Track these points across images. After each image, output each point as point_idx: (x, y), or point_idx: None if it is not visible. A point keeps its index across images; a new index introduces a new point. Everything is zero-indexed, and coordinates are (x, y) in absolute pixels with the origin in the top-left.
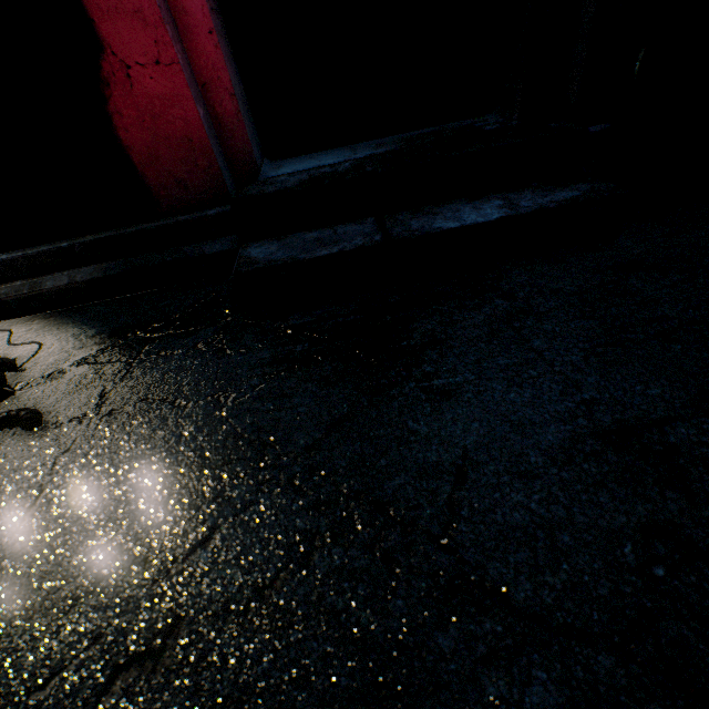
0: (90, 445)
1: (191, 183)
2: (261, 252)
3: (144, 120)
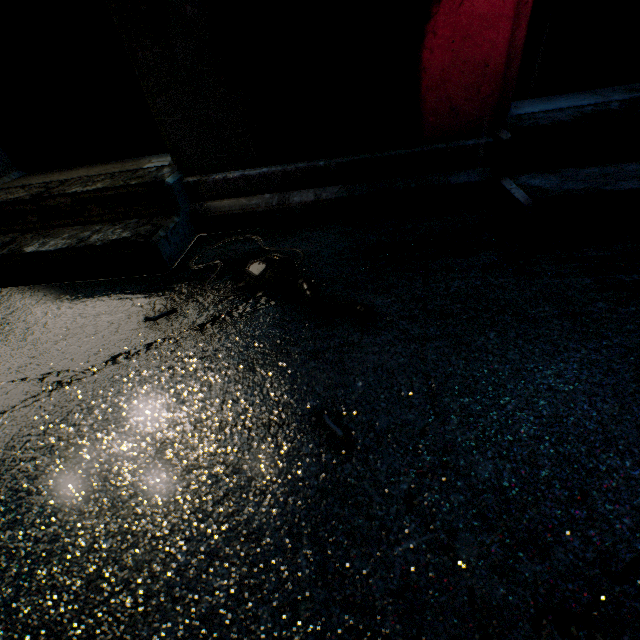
0: (445, 343)
1: (461, 111)
2: (542, 182)
3: (453, 41)
